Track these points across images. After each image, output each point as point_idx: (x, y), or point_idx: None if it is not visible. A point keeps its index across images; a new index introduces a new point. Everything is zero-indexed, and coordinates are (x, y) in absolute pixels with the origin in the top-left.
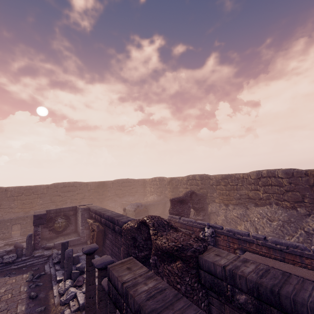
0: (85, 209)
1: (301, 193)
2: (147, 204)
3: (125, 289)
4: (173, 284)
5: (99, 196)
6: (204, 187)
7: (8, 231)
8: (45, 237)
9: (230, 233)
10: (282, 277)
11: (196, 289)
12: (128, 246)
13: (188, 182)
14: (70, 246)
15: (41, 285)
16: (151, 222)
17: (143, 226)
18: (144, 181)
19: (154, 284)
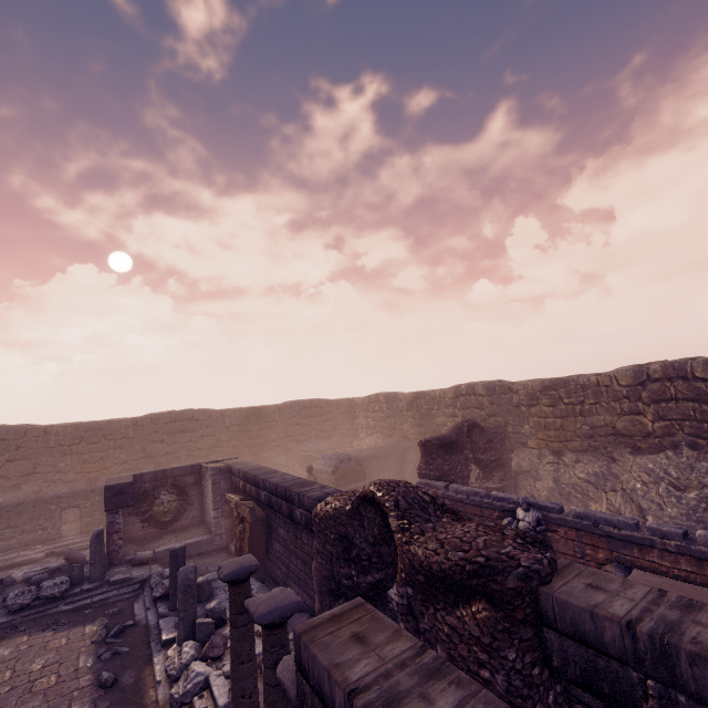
0: (221, 471)
1: None
2: (363, 457)
3: None
4: (469, 666)
5: (250, 441)
6: (499, 412)
7: (52, 523)
8: (133, 537)
9: (585, 523)
10: None
11: (538, 683)
12: (330, 559)
13: (458, 401)
14: (191, 556)
15: (127, 654)
16: (390, 499)
17: (368, 508)
18: (351, 404)
19: (457, 702)
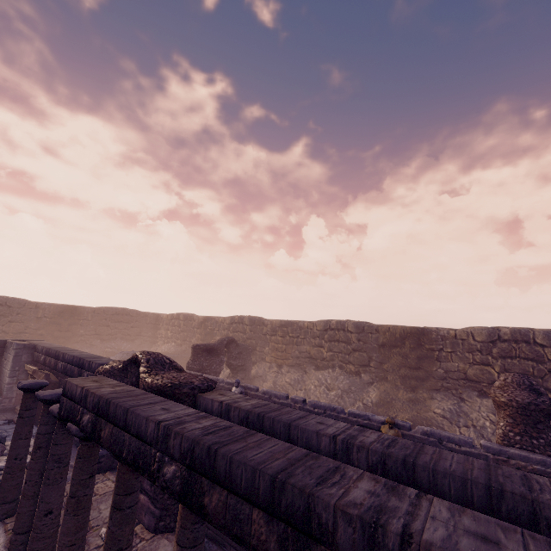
0: (26, 347)
1: (369, 354)
2: None
3: (86, 391)
4: None
5: (59, 332)
6: (254, 337)
7: None
8: None
9: (266, 396)
10: (277, 408)
11: None
12: None
13: (231, 326)
14: None
15: None
16: (145, 358)
17: (133, 366)
18: (157, 318)
19: (124, 388)
